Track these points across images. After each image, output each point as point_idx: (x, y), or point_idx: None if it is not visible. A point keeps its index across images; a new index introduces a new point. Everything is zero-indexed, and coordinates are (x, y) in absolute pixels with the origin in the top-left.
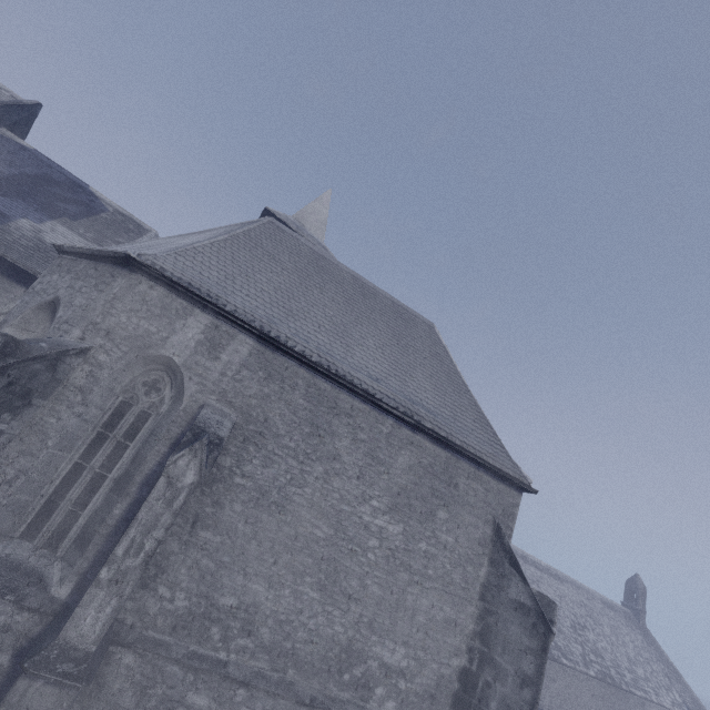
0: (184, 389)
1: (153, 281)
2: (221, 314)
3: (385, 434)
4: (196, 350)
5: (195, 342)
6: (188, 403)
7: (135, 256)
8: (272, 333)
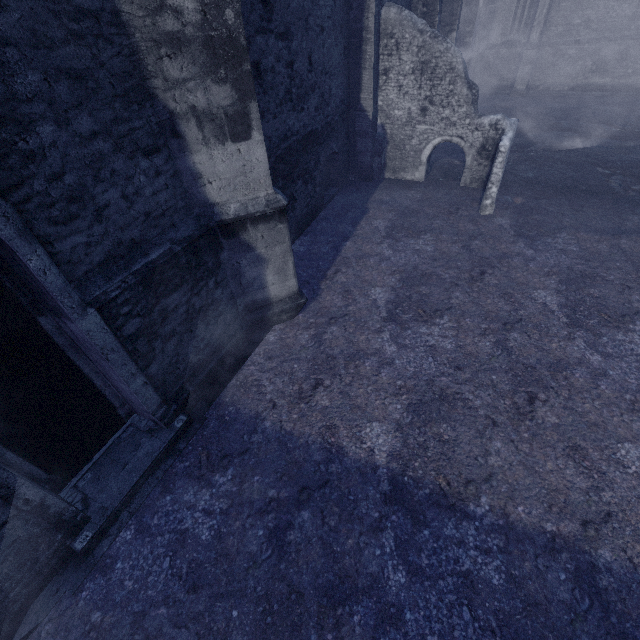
0: None
1: None
2: None
3: None
4: None
5: None
6: None
7: None
8: None
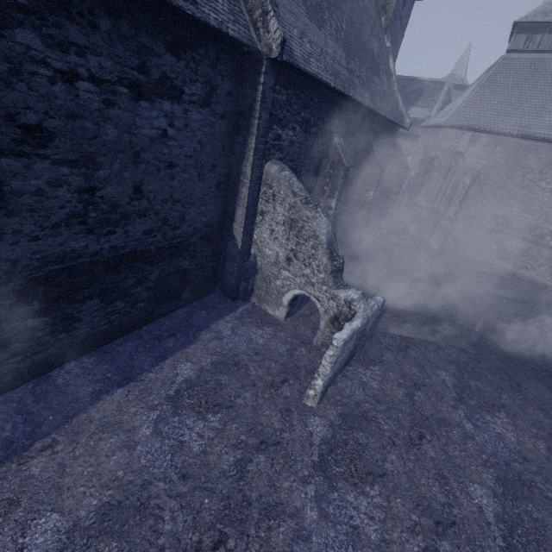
0: (465, 159)
1: (450, 129)
2: (474, 131)
3: None
4: (467, 146)
5: (467, 143)
6: (467, 163)
7: (444, 125)
8: (494, 130)
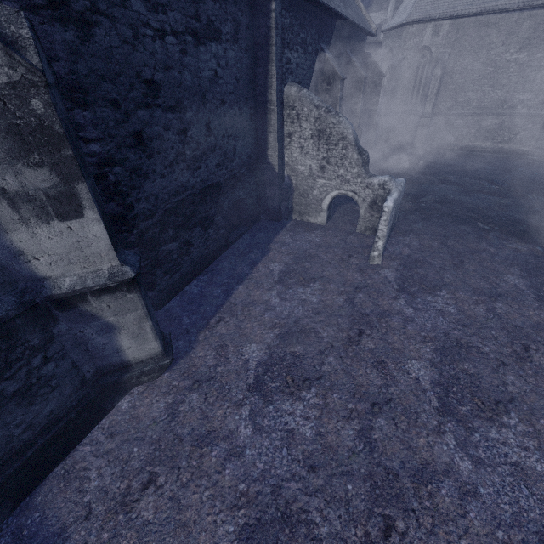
0: (432, 52)
1: (412, 25)
2: (435, 21)
3: (514, 21)
4: (431, 38)
5: (430, 36)
6: (434, 55)
7: (405, 22)
8: (454, 14)
